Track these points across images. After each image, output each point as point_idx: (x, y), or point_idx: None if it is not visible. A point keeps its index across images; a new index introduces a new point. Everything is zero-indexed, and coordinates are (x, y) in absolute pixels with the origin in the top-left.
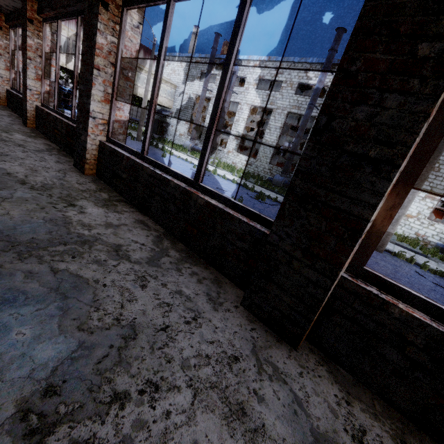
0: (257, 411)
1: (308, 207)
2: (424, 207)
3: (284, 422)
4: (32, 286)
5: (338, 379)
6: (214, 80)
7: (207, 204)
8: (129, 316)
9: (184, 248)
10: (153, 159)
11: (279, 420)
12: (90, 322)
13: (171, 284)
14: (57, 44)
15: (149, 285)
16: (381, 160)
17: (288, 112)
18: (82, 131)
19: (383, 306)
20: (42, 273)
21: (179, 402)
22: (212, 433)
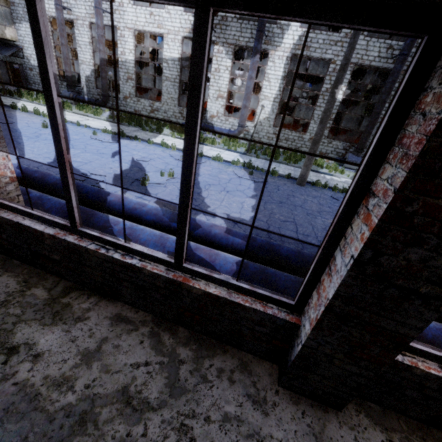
0: None
1: (350, 324)
2: None
3: None
4: None
5: (374, 419)
6: None
7: (206, 294)
8: None
9: (188, 334)
10: (97, 235)
11: None
12: None
13: (213, 412)
14: None
15: (196, 434)
16: (431, 296)
17: (182, 37)
18: None
19: (407, 368)
20: None
21: None
22: None
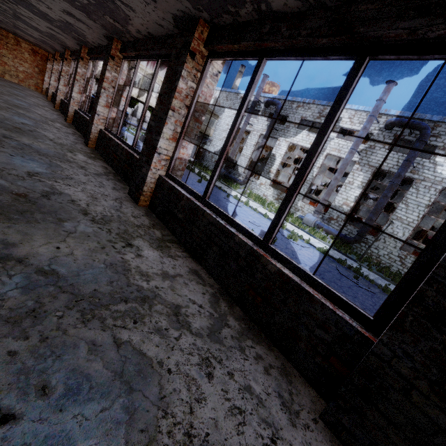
0: None
1: (445, 330)
2: None
3: None
4: (96, 366)
5: None
6: (255, 115)
7: (279, 273)
8: (200, 428)
9: (242, 315)
10: (216, 206)
11: None
12: (159, 437)
13: (238, 374)
14: (133, 80)
15: (215, 374)
16: None
17: (327, 153)
18: (144, 164)
19: None
20: (105, 346)
21: None
22: None
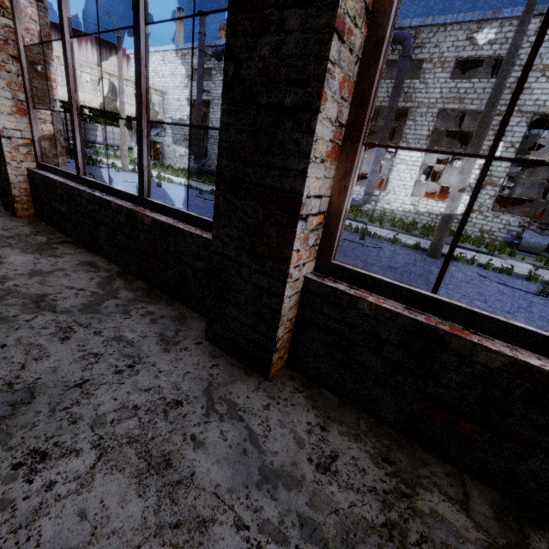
0: (189, 459)
1: (241, 194)
2: (486, 196)
3: (224, 465)
4: None
5: (318, 403)
6: (210, 77)
7: (154, 222)
8: (30, 377)
9: (144, 286)
10: (91, 179)
11: (217, 465)
12: None
13: (109, 331)
14: None
15: (74, 336)
16: (298, 108)
17: None
18: None
19: (351, 303)
20: None
21: (73, 468)
22: (112, 497)
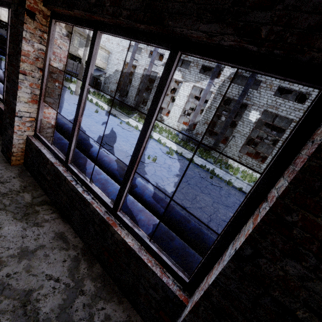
0: None
1: None
2: None
3: None
4: None
5: None
6: (139, 52)
7: (123, 242)
8: None
9: (101, 271)
10: (76, 172)
11: None
12: None
13: None
14: None
15: None
16: None
17: (193, 85)
18: (8, 125)
19: None
20: None
21: None
22: None
